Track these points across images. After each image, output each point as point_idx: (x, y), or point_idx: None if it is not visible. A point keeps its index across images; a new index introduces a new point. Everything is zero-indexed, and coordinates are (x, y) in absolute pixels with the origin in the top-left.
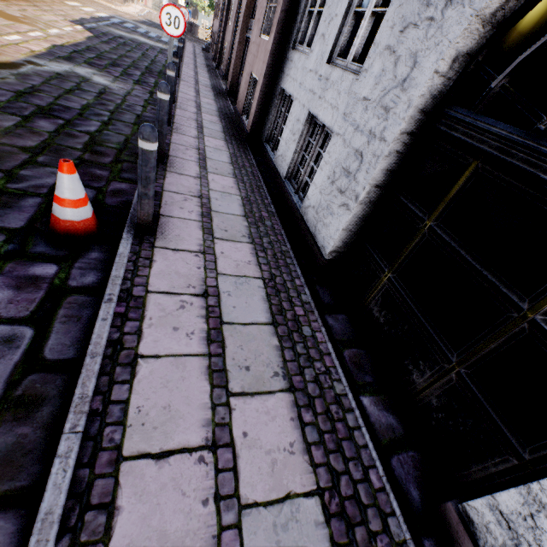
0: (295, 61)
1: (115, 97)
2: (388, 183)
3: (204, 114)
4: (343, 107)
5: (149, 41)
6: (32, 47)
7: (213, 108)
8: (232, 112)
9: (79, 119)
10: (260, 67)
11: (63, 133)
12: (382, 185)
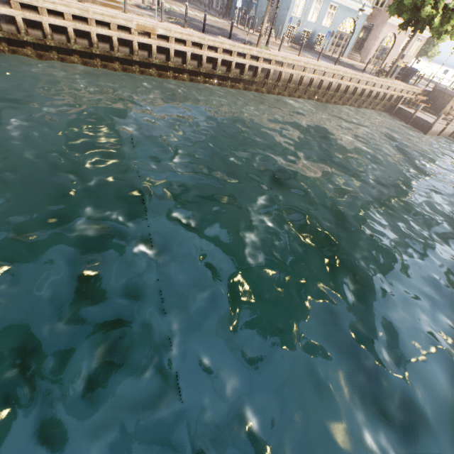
0: None
1: None
2: None
3: None
4: None
5: None
6: None
7: None
8: None
9: None
10: None
11: None
12: None
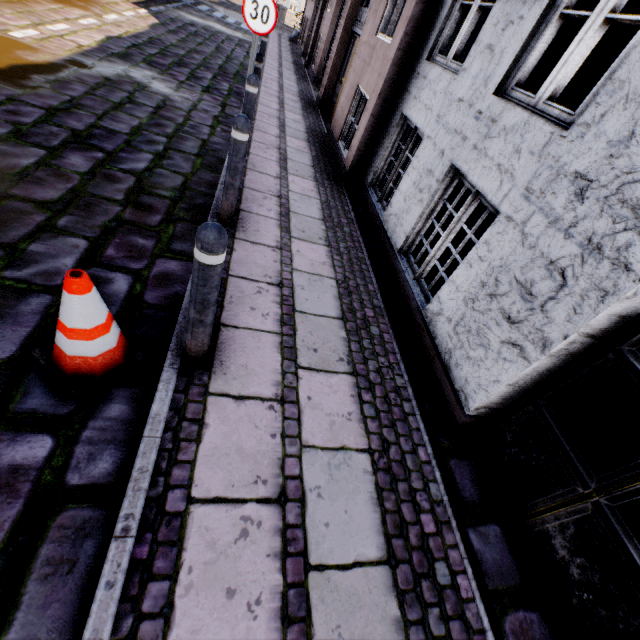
0: (431, 79)
1: (177, 114)
2: (610, 331)
3: (289, 138)
4: (524, 176)
5: (225, 29)
6: (81, 40)
7: (300, 128)
8: (324, 133)
9: (124, 150)
10: (373, 81)
11: (100, 175)
12: (598, 334)
